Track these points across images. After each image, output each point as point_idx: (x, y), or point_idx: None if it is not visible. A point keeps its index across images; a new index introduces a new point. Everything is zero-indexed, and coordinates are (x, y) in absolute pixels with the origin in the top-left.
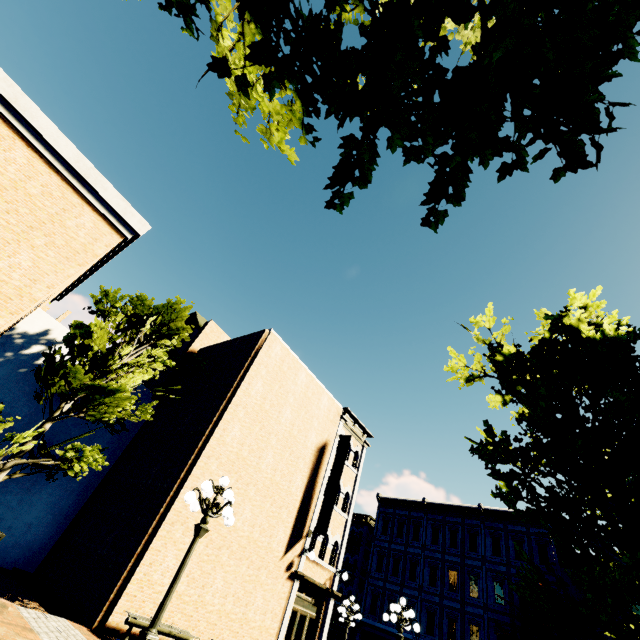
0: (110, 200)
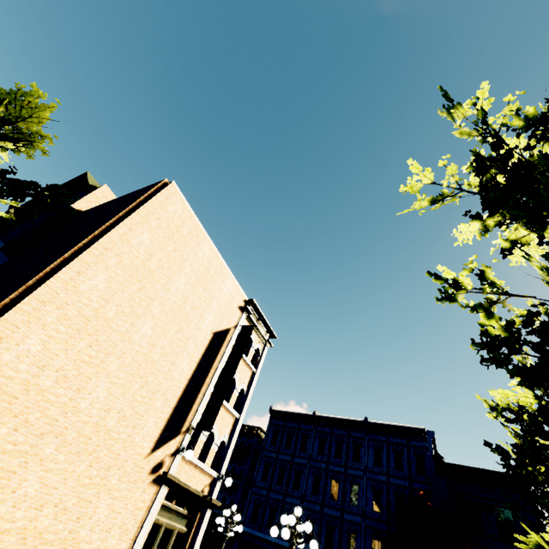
0: None
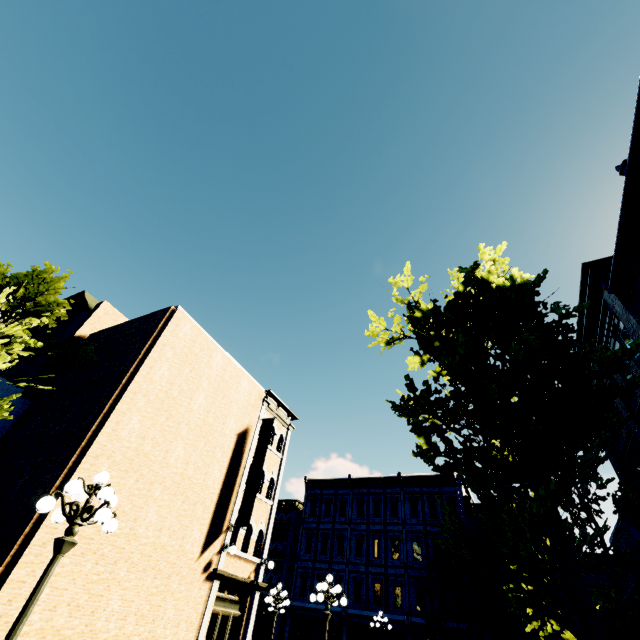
0: None
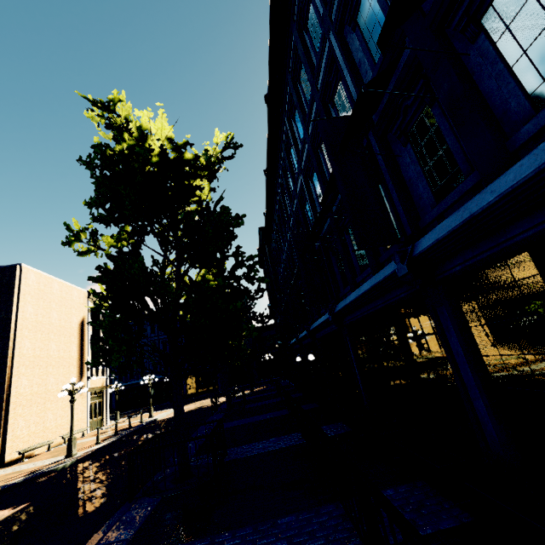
0: None
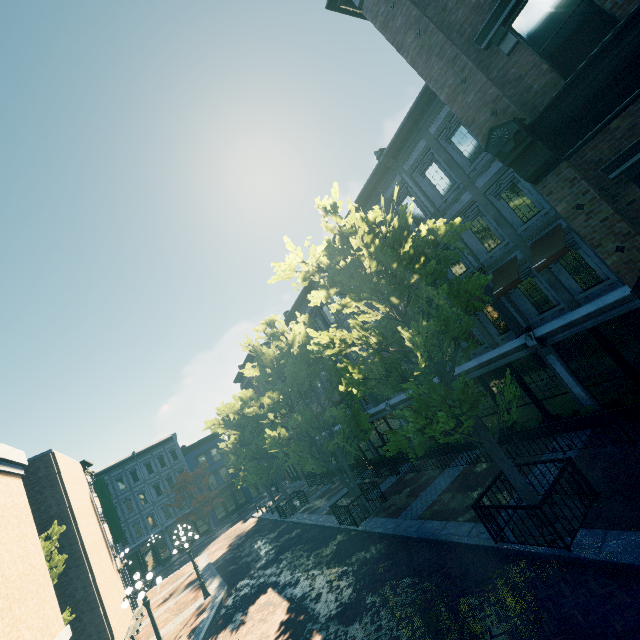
0: (14, 458)
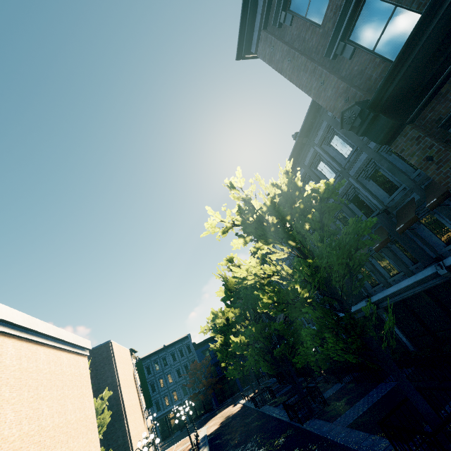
0: (83, 345)
